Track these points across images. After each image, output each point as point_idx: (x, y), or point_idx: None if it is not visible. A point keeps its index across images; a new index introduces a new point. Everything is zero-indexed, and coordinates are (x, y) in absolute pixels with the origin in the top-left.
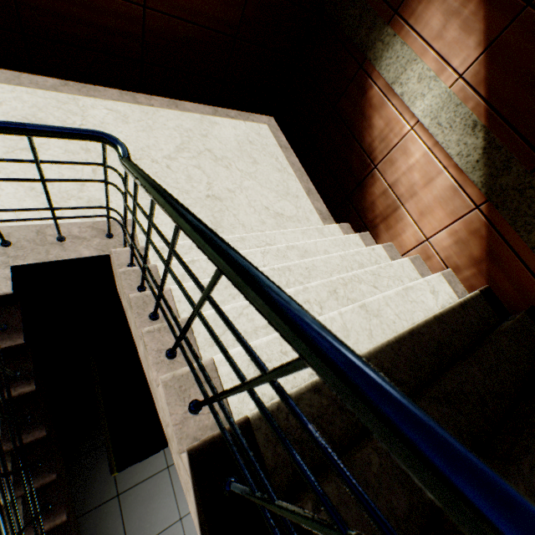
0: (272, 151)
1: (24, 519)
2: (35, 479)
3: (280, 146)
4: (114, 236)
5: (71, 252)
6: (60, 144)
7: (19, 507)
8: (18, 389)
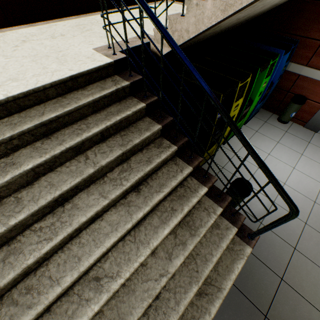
0: (179, 6)
1: (185, 162)
2: (179, 141)
3: (181, 5)
4: (146, 38)
5: (135, 44)
6: (96, 27)
7: (179, 160)
8: (151, 99)
